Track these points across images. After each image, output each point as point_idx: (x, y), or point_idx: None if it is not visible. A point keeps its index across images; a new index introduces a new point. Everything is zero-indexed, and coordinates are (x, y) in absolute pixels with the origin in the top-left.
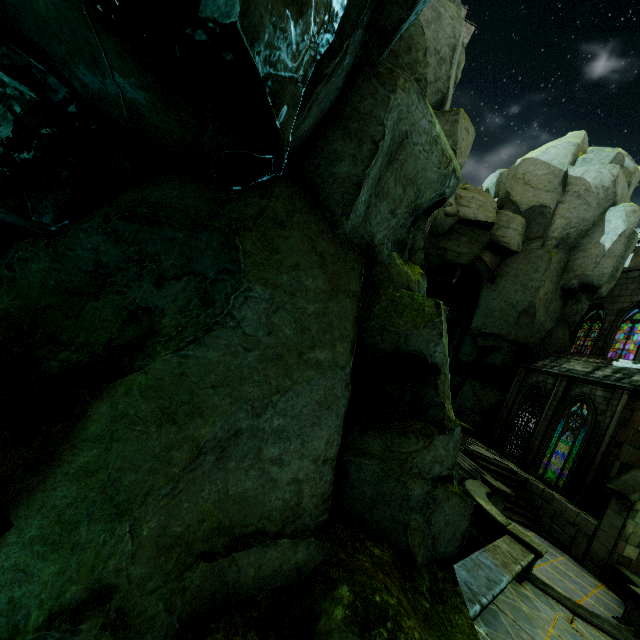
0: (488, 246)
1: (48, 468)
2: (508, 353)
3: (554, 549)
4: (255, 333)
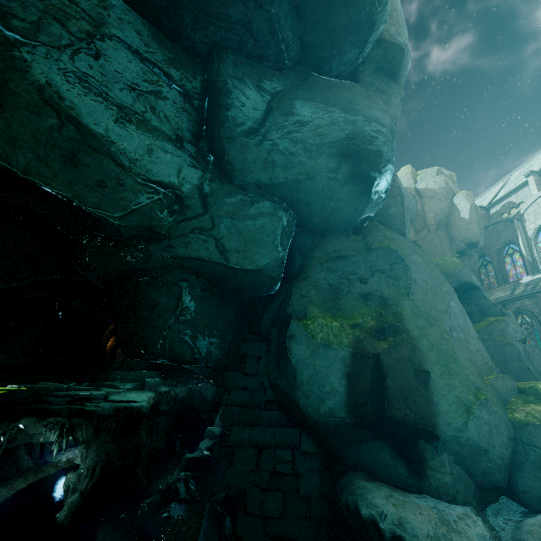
0: None
1: (418, 349)
2: None
3: None
4: (423, 284)
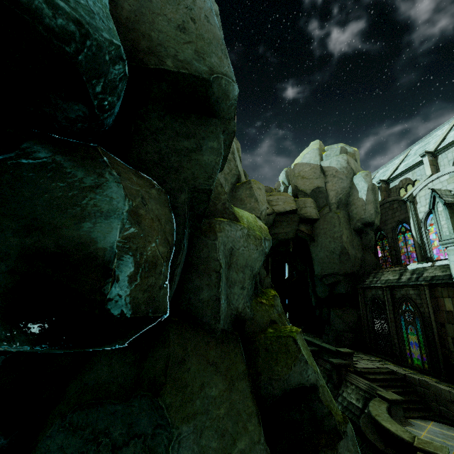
0: (300, 221)
1: None
2: (346, 282)
3: (452, 430)
4: None
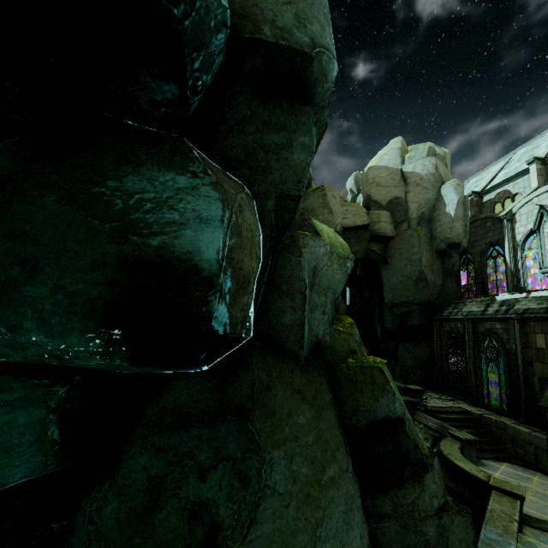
0: (372, 239)
1: None
2: (420, 313)
3: (527, 472)
4: (286, 488)
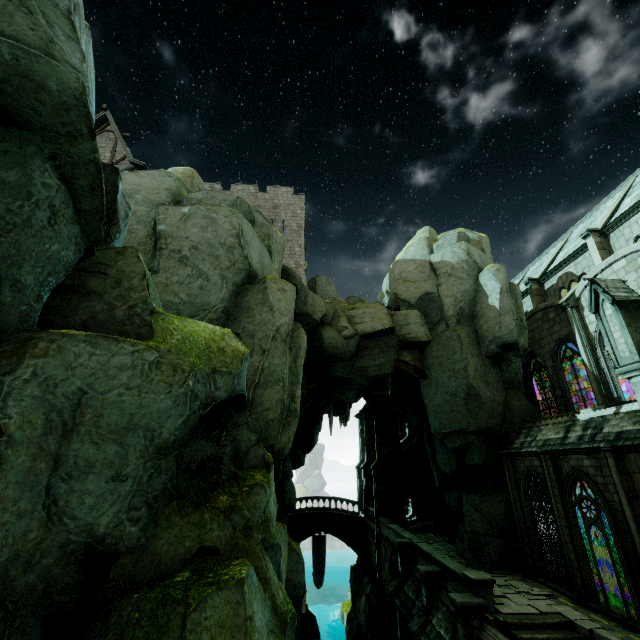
0: (401, 347)
1: None
2: (481, 445)
3: None
4: None
